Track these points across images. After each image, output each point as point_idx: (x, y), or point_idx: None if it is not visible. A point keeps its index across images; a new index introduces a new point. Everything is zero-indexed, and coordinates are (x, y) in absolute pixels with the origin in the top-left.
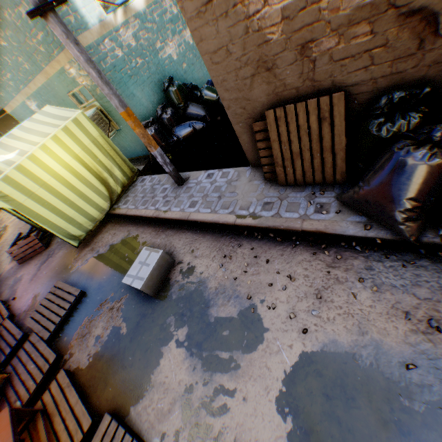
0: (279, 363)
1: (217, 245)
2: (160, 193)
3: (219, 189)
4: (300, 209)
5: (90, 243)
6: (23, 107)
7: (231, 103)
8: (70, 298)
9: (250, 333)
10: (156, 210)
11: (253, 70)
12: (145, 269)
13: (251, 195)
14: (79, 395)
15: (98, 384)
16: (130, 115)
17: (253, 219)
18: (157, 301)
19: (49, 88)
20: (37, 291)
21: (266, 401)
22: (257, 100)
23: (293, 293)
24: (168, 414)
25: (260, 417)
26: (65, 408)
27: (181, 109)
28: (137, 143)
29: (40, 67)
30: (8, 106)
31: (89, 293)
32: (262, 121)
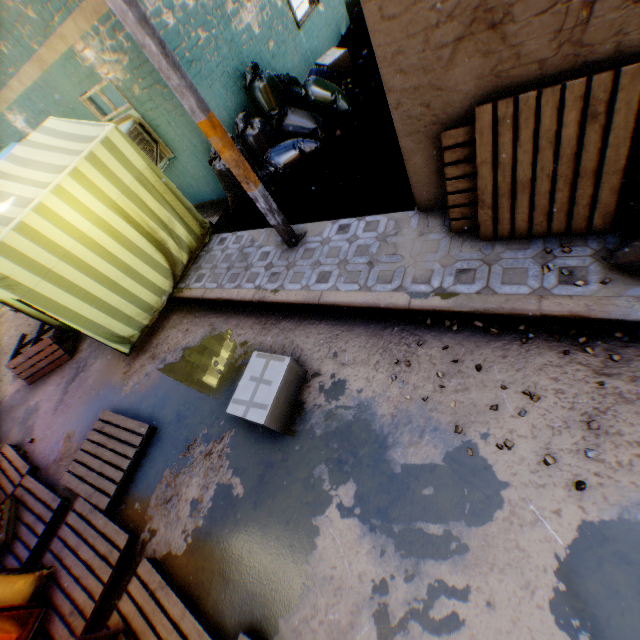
0: (541, 542)
1: (378, 344)
2: (258, 260)
3: (366, 250)
4: (528, 279)
5: (146, 347)
6: (0, 125)
7: (405, 97)
8: (131, 438)
9: (474, 490)
10: (257, 290)
11: (462, 29)
12: (265, 390)
13: (429, 258)
14: (183, 602)
15: (211, 581)
16: (216, 127)
17: (442, 299)
18: (288, 440)
19: (46, 89)
20: (70, 428)
21: (531, 608)
22: (456, 89)
23: (540, 422)
24: (352, 630)
25: (527, 636)
26: (164, 625)
27: (275, 119)
28: (203, 181)
29: (28, 49)
30: None
31: (162, 429)
32: (460, 129)
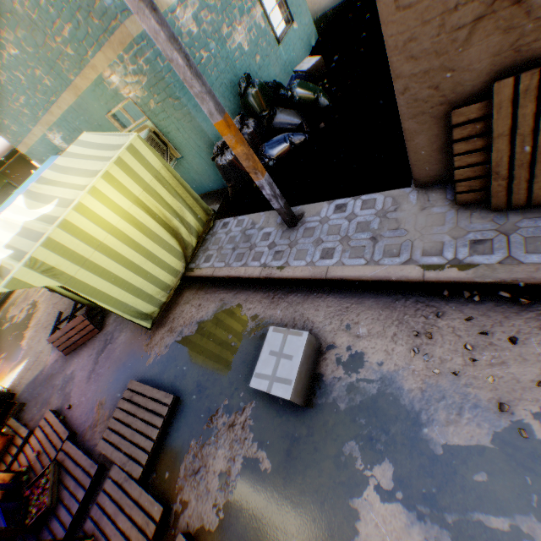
0: None
1: (392, 315)
2: (261, 240)
3: (367, 227)
4: None
5: (164, 321)
6: (42, 143)
7: (413, 81)
8: (158, 408)
9: (537, 479)
10: (264, 267)
11: (482, 9)
12: (286, 365)
13: (436, 230)
14: None
15: None
16: (230, 126)
17: (460, 271)
18: (311, 413)
19: (79, 110)
20: (101, 396)
21: None
22: (468, 68)
23: None
24: None
25: None
26: None
27: (266, 119)
28: (205, 175)
29: (66, 80)
30: (22, 143)
31: (185, 398)
32: (472, 106)
